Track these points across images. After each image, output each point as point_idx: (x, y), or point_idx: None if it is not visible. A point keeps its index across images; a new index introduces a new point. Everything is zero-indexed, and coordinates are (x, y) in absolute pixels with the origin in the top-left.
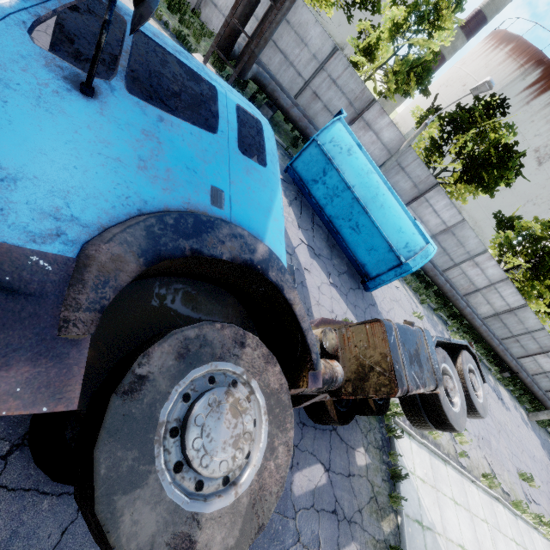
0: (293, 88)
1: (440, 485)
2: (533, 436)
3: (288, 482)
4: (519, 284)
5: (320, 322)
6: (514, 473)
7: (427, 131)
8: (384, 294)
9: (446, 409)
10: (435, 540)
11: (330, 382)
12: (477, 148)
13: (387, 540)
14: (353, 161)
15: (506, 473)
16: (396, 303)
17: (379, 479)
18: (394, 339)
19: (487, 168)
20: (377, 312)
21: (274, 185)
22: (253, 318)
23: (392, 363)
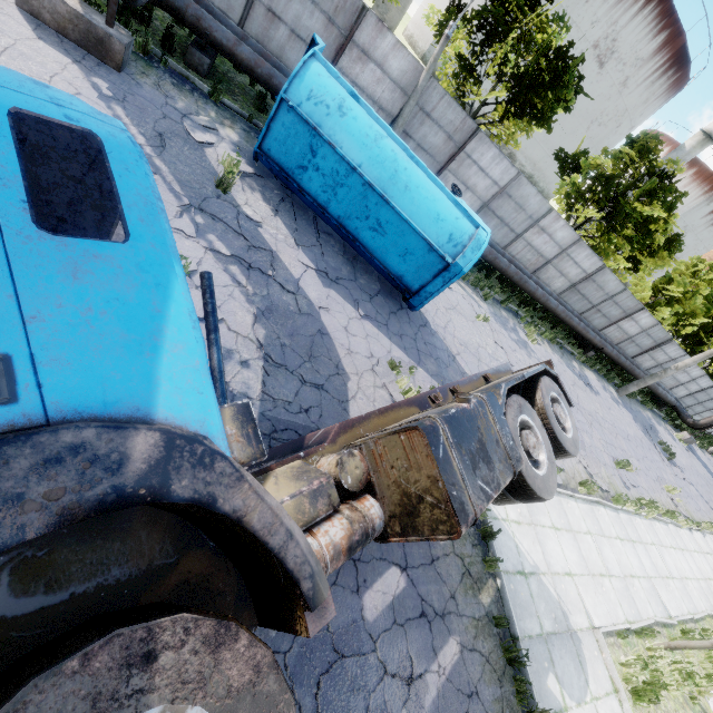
0: (232, 6)
1: (537, 517)
2: (625, 413)
3: (357, 611)
4: (594, 241)
5: (338, 432)
6: (611, 465)
7: (452, 45)
8: (436, 304)
9: (531, 481)
10: (540, 582)
11: (364, 540)
12: (522, 60)
13: (489, 612)
14: (351, 124)
15: (603, 469)
16: (454, 312)
17: (469, 548)
18: (443, 448)
19: (539, 90)
20: (431, 333)
21: (160, 270)
22: (196, 525)
23: (446, 491)
